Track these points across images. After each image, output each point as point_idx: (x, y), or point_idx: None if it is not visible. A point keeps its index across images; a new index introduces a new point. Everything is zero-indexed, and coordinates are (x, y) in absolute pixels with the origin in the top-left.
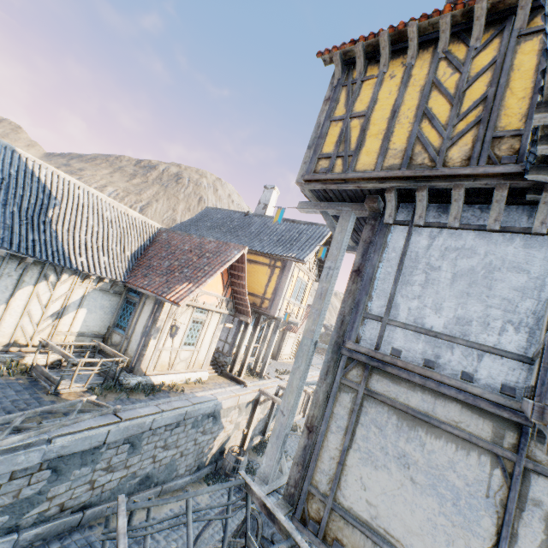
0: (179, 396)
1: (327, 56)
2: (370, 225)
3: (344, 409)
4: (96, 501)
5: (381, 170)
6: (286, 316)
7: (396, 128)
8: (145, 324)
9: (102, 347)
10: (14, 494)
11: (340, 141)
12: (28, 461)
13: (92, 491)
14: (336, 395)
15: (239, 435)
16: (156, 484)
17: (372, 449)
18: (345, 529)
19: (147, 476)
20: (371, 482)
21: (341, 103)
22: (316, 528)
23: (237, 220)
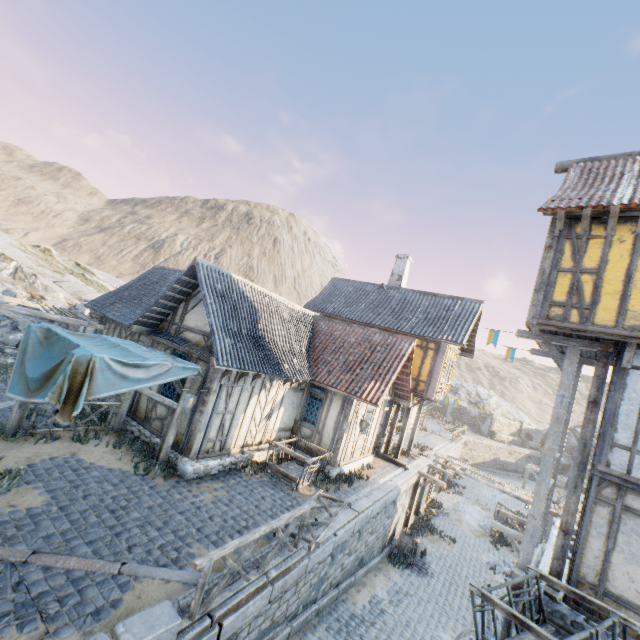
0: (368, 484)
1: (549, 212)
2: (601, 362)
3: (602, 519)
4: (341, 580)
5: (623, 329)
6: (445, 399)
7: (633, 292)
8: (335, 420)
9: (303, 442)
10: (318, 575)
11: (572, 293)
12: (328, 551)
13: (341, 571)
14: (591, 507)
15: (403, 516)
16: (364, 564)
17: (635, 551)
18: (618, 610)
19: (361, 558)
20: (637, 576)
21: (566, 255)
22: (590, 609)
23: (372, 294)
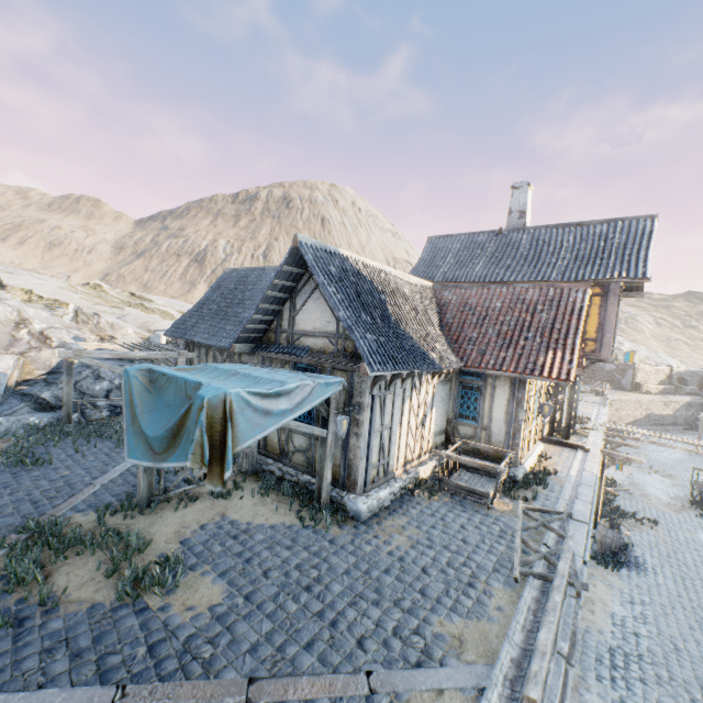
0: (560, 480)
1: None
2: None
3: None
4: None
5: None
6: (628, 356)
7: None
8: (506, 410)
9: (471, 445)
10: None
11: None
12: None
13: None
14: None
15: None
16: None
17: None
18: None
19: None
20: None
21: None
22: None
23: (489, 245)
